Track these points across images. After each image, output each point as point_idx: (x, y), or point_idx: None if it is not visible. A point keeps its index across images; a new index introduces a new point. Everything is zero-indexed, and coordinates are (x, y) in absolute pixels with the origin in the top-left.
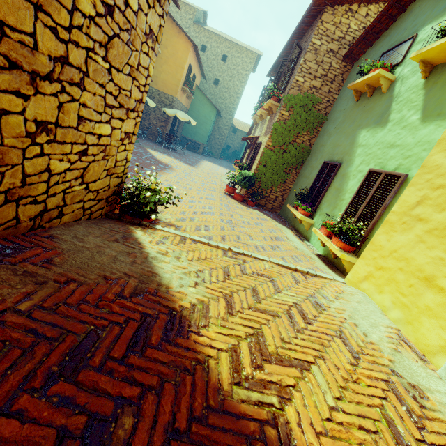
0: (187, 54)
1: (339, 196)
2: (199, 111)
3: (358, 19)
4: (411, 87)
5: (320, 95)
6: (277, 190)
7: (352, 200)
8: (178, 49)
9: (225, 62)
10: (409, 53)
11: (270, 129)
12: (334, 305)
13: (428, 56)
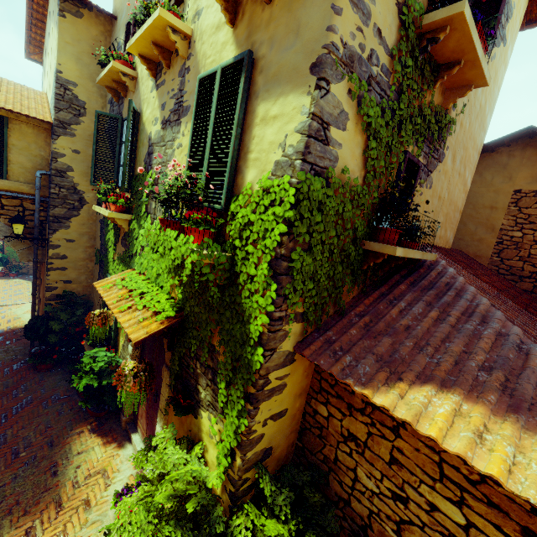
0: None
1: None
2: None
3: None
4: None
5: None
6: None
7: None
8: None
9: None
10: None
11: None
12: (11, 310)
13: None
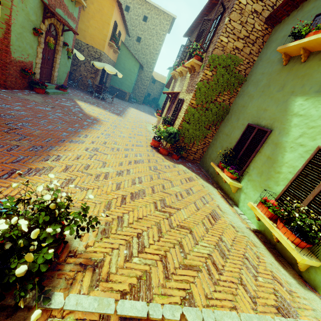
0: (112, 10)
1: (273, 167)
2: (125, 64)
3: None
4: None
5: (241, 56)
6: (198, 144)
7: (295, 178)
8: (104, 6)
9: (146, 22)
10: None
11: (193, 88)
12: None
13: None
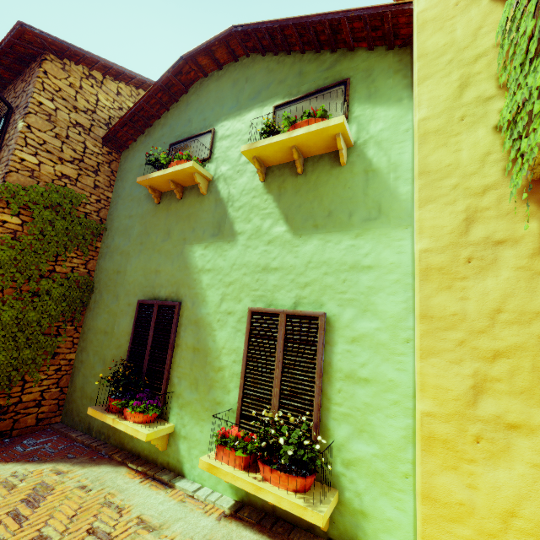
0: None
1: (209, 363)
2: None
3: (109, 94)
4: (247, 190)
5: (81, 190)
6: (39, 378)
7: (245, 368)
8: None
9: None
10: (215, 148)
11: None
12: None
13: (265, 153)
